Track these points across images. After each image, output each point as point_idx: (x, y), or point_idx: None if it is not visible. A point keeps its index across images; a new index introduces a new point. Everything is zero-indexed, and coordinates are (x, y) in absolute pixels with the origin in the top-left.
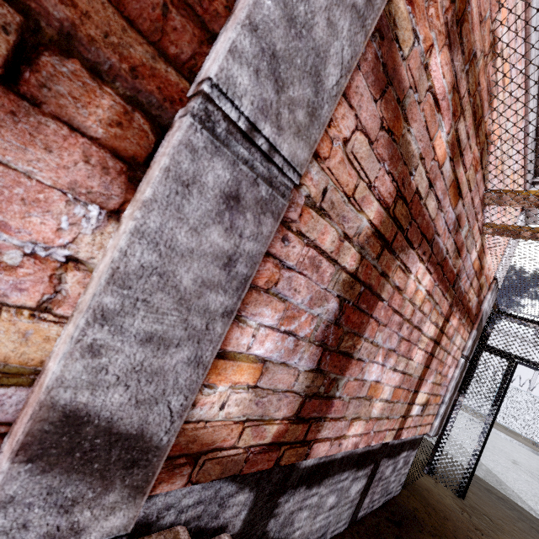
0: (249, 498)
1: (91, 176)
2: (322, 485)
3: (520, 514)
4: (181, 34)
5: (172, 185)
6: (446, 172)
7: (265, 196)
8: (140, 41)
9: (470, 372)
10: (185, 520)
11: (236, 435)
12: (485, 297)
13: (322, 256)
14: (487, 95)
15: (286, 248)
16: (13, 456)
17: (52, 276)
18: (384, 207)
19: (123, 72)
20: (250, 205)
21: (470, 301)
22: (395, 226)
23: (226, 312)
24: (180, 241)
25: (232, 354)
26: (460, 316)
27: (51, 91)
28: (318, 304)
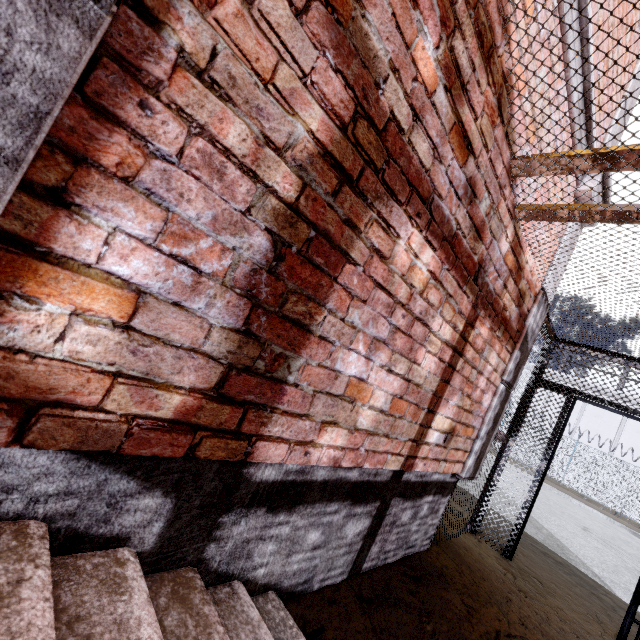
0: (165, 506)
1: None
2: (295, 513)
3: (581, 579)
4: None
5: None
6: (442, 107)
7: None
8: None
9: (522, 412)
10: (46, 515)
11: (101, 392)
12: (530, 311)
13: (228, 160)
14: (498, 16)
15: (153, 124)
16: None
17: None
18: (336, 122)
19: None
20: None
21: (506, 309)
22: (360, 158)
23: (5, 157)
24: None
25: (69, 261)
26: (492, 325)
27: None
28: (232, 233)
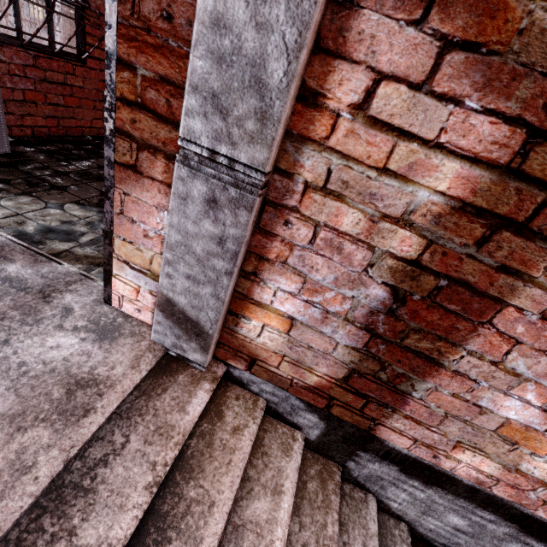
0: (320, 424)
1: (164, 198)
2: (431, 489)
3: None
4: (180, 109)
5: (178, 201)
6: None
7: (236, 196)
8: (165, 126)
9: None
10: (266, 398)
11: (277, 361)
12: None
13: (346, 238)
14: None
15: (293, 230)
16: (156, 307)
17: (163, 242)
18: (484, 166)
19: (162, 145)
20: (226, 204)
21: None
22: (537, 192)
23: (228, 272)
24: (190, 229)
25: (260, 303)
26: None
27: (144, 167)
28: (352, 286)
